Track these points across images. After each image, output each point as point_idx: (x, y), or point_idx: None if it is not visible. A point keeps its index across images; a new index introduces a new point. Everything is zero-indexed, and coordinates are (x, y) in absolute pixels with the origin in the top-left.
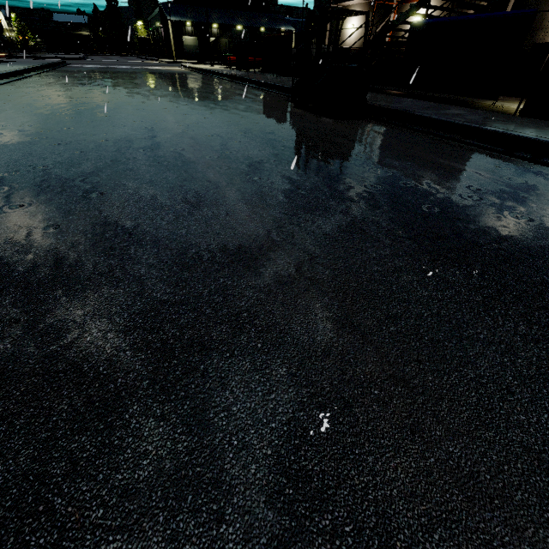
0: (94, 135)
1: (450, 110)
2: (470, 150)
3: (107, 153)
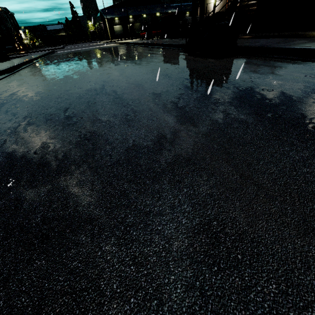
0: (76, 90)
1: (296, 41)
2: None
3: (85, 99)
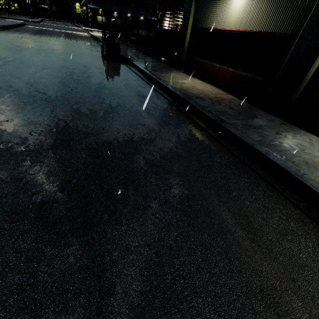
0: (9, 55)
1: (152, 63)
2: (130, 73)
3: (9, 60)
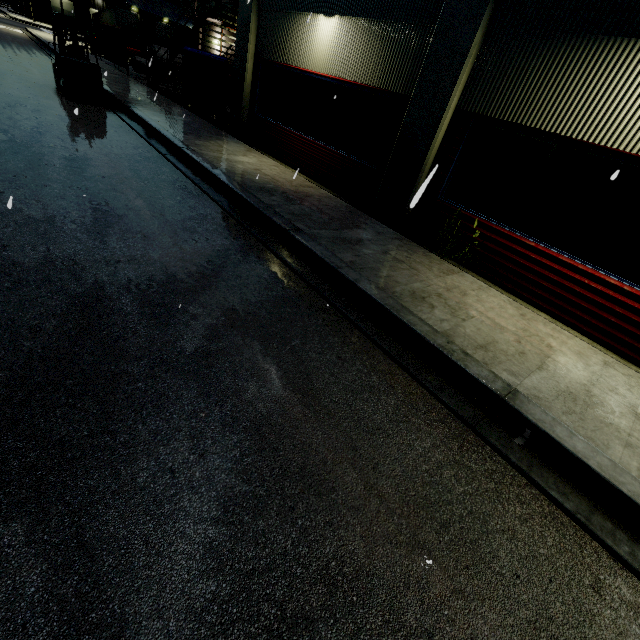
0: None
1: (181, 117)
2: (125, 131)
3: None
